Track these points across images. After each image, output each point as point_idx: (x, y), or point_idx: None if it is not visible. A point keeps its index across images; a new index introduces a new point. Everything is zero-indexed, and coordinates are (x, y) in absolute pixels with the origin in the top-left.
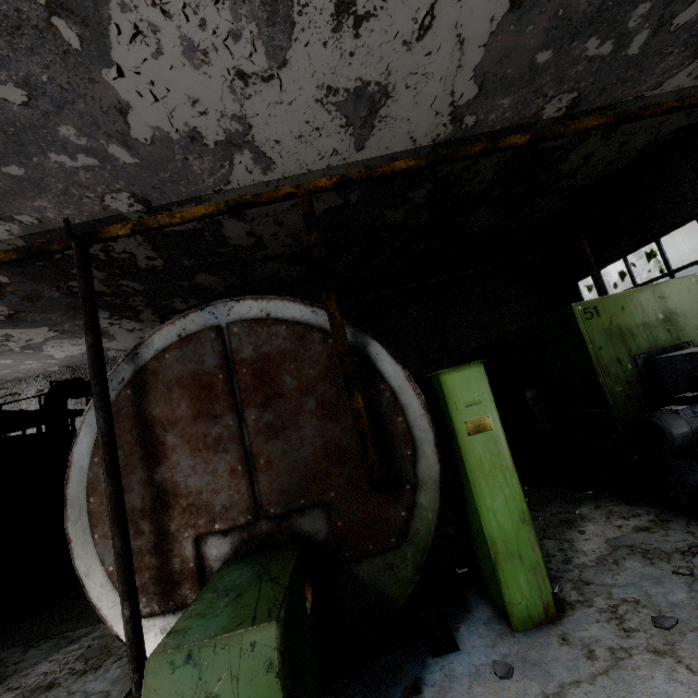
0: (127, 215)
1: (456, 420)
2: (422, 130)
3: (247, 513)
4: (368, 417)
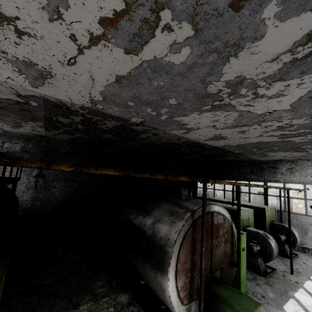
0: (130, 121)
1: (241, 247)
2: (218, 144)
3: (209, 270)
4: (231, 245)
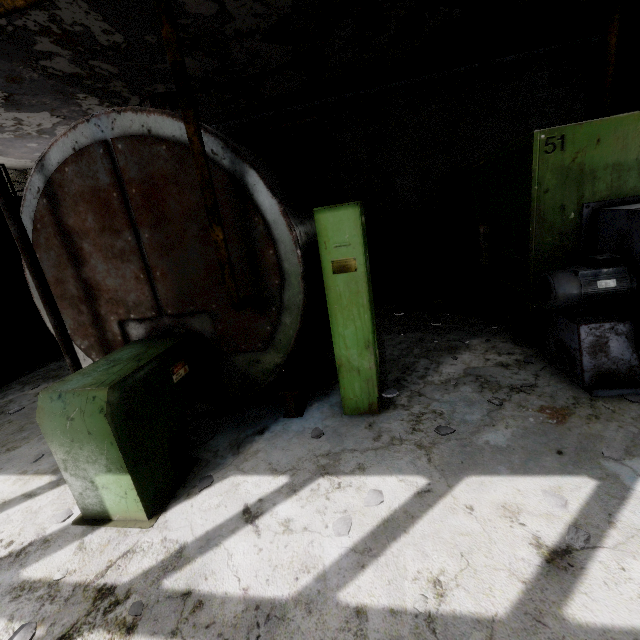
0: None
1: (324, 259)
2: None
3: (152, 310)
4: (242, 247)
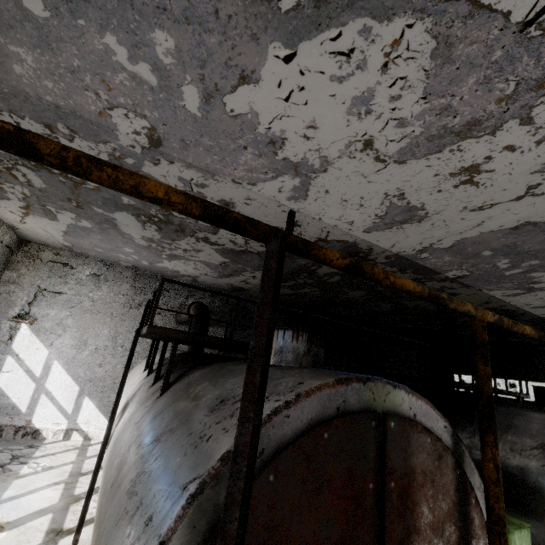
0: (440, 274)
1: None
2: None
3: None
4: None
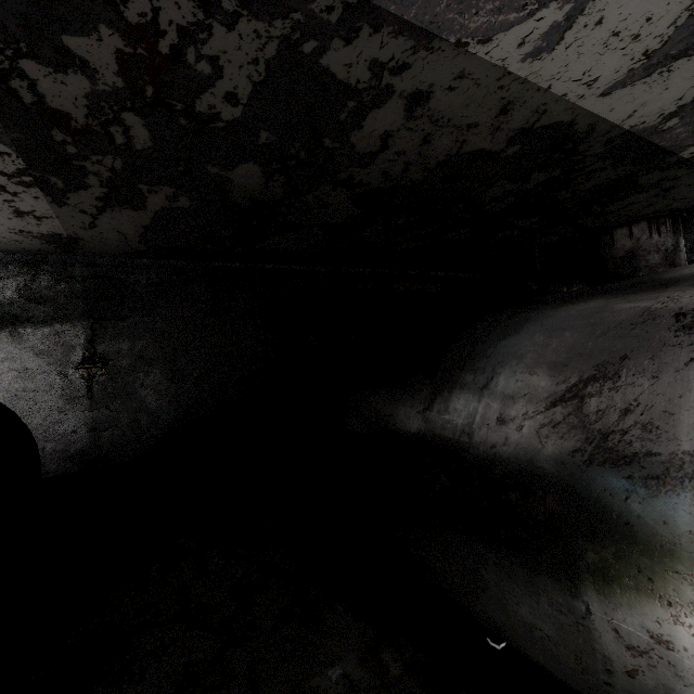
0: None
1: None
2: (649, 108)
3: None
4: None
